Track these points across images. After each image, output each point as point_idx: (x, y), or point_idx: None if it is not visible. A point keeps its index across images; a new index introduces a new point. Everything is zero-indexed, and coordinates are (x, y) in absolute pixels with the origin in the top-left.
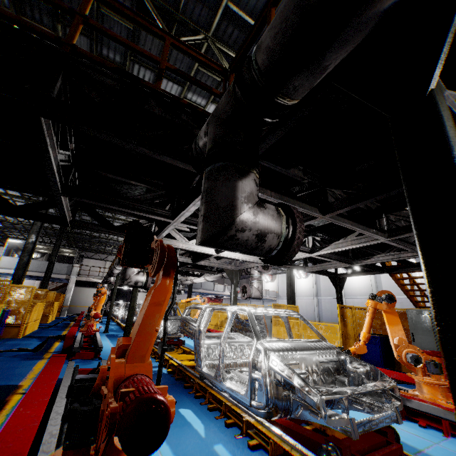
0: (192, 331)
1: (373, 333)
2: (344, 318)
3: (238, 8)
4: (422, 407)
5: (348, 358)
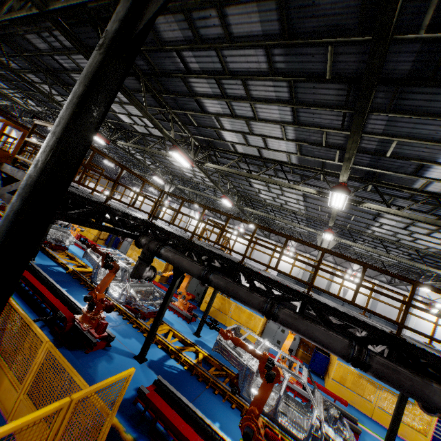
0: (94, 263)
1: None
2: None
3: (192, 117)
4: (172, 306)
5: (156, 291)
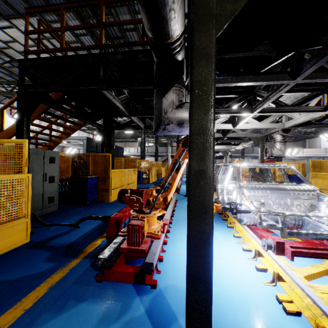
0: (215, 179)
1: None
2: None
3: None
4: None
5: (324, 198)
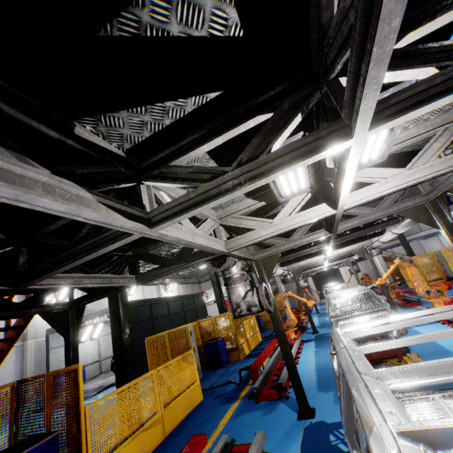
0: None
1: None
2: None
3: None
4: None
5: None
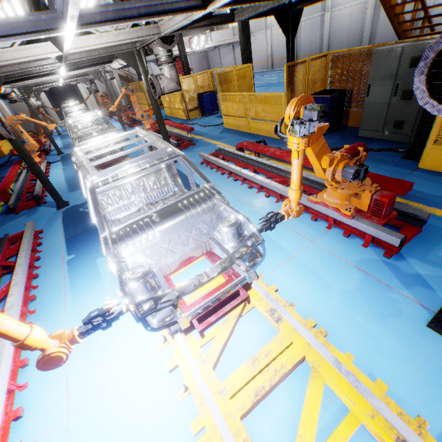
0: None
1: (329, 87)
2: (293, 82)
3: None
4: (317, 208)
5: (225, 209)
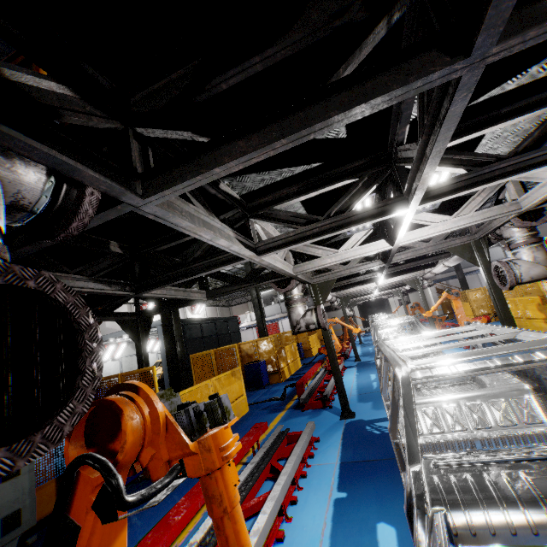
0: None
1: None
2: None
3: None
4: None
5: None
